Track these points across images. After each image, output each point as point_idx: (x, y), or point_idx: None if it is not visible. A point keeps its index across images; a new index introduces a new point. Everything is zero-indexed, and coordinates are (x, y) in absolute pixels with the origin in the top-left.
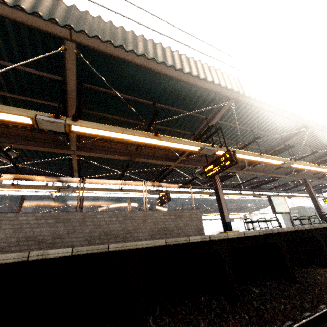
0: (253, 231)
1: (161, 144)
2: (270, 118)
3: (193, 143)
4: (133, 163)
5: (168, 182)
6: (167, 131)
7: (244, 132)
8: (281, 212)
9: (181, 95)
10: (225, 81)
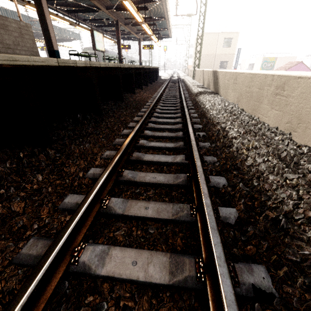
0: (112, 63)
1: None
2: None
3: None
4: None
5: None
6: None
7: None
8: (99, 50)
9: None
10: None
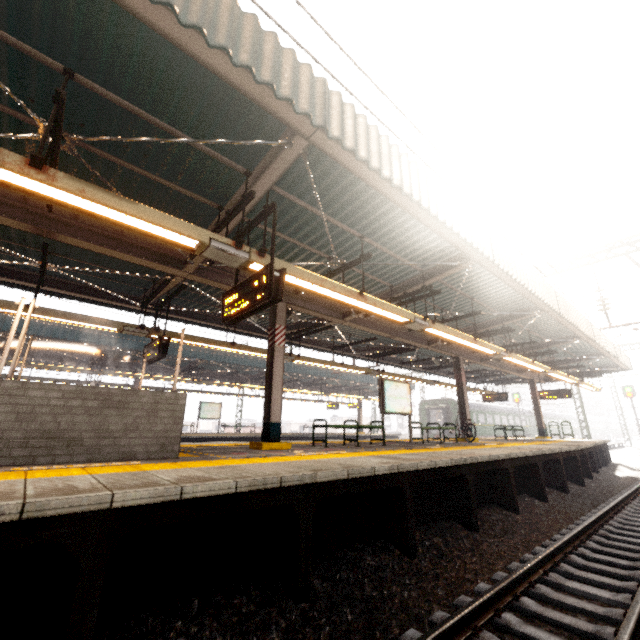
0: (219, 483)
1: (67, 202)
2: (402, 220)
3: (178, 225)
4: (76, 248)
5: (194, 313)
6: (148, 181)
7: (347, 238)
8: (394, 412)
9: (161, 77)
10: (281, 73)
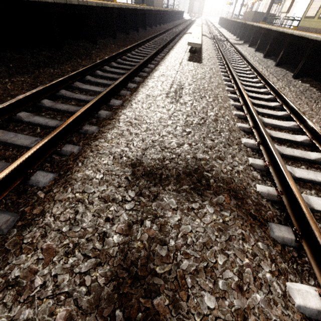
0: None
1: None
2: None
3: None
4: None
5: None
6: None
7: None
8: None
9: None
10: None
